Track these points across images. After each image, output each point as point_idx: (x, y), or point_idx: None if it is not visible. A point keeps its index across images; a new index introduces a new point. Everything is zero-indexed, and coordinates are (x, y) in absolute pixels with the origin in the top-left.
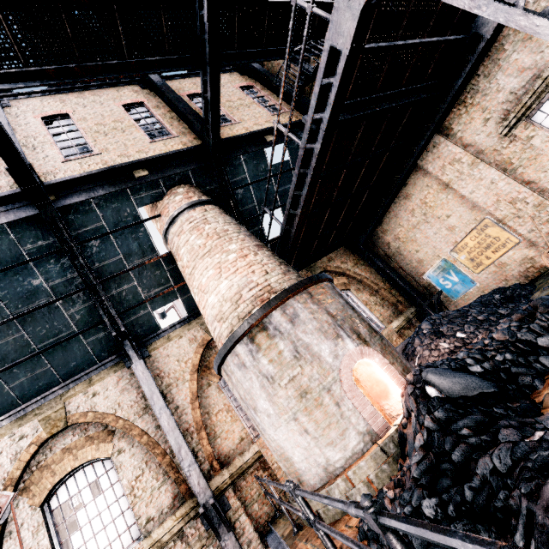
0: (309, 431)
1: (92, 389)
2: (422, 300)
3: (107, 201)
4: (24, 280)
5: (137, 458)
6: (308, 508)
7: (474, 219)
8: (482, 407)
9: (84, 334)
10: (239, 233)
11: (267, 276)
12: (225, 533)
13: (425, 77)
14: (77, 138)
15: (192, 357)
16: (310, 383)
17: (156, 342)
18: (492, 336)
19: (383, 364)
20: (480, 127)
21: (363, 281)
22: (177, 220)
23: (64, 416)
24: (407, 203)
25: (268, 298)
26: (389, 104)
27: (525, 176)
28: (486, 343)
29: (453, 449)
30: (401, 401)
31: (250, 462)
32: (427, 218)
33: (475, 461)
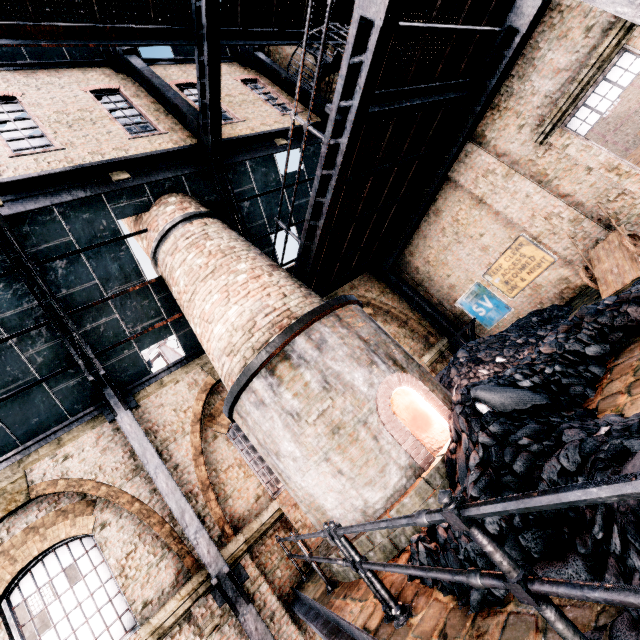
0: (343, 472)
1: (62, 450)
2: (455, 330)
3: (76, 209)
4: None
5: (127, 531)
6: (353, 549)
7: (509, 237)
8: (537, 418)
9: (49, 382)
10: (249, 251)
11: (285, 300)
12: (243, 607)
13: (458, 73)
14: (30, 128)
15: (193, 405)
16: (342, 417)
17: (146, 389)
18: (539, 350)
19: (423, 391)
20: (515, 134)
21: (390, 312)
22: (169, 235)
23: (25, 487)
24: (438, 221)
25: (288, 325)
26: (421, 100)
27: (560, 188)
28: (534, 357)
29: (513, 460)
30: (443, 431)
31: (269, 523)
32: (459, 237)
33: (539, 467)
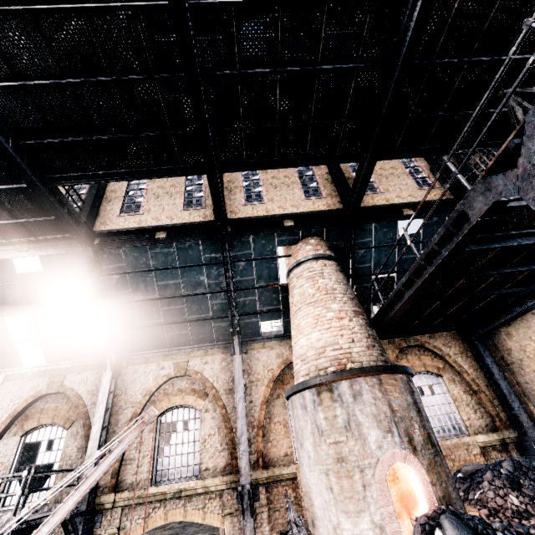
0: (333, 491)
1: (206, 357)
2: (529, 431)
3: (260, 237)
4: (197, 275)
5: (214, 422)
6: None
7: None
8: None
9: (214, 320)
10: (344, 295)
11: (351, 344)
12: (248, 516)
13: None
14: (257, 186)
15: (274, 369)
16: (348, 455)
17: (254, 344)
18: None
19: (423, 479)
20: None
21: (461, 374)
22: (301, 265)
23: (186, 368)
24: None
25: (344, 364)
26: None
27: None
28: (531, 532)
29: None
30: None
31: (285, 477)
32: None
33: None
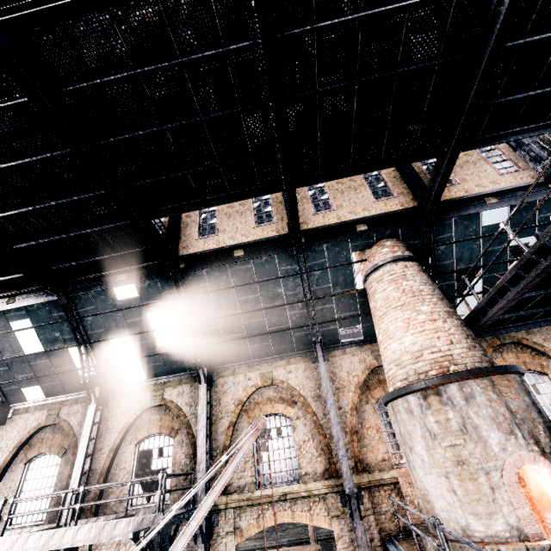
0: (456, 493)
1: (289, 367)
2: None
3: (333, 245)
4: (274, 288)
5: (307, 428)
6: (446, 543)
7: None
8: None
9: (293, 330)
10: (432, 296)
11: (451, 346)
12: (357, 519)
13: None
14: (323, 194)
15: (359, 374)
16: (469, 458)
17: (335, 351)
18: None
19: None
20: None
21: None
22: (379, 268)
23: (271, 377)
24: None
25: (446, 367)
26: None
27: None
28: None
29: None
30: None
31: (386, 481)
32: None
33: None
